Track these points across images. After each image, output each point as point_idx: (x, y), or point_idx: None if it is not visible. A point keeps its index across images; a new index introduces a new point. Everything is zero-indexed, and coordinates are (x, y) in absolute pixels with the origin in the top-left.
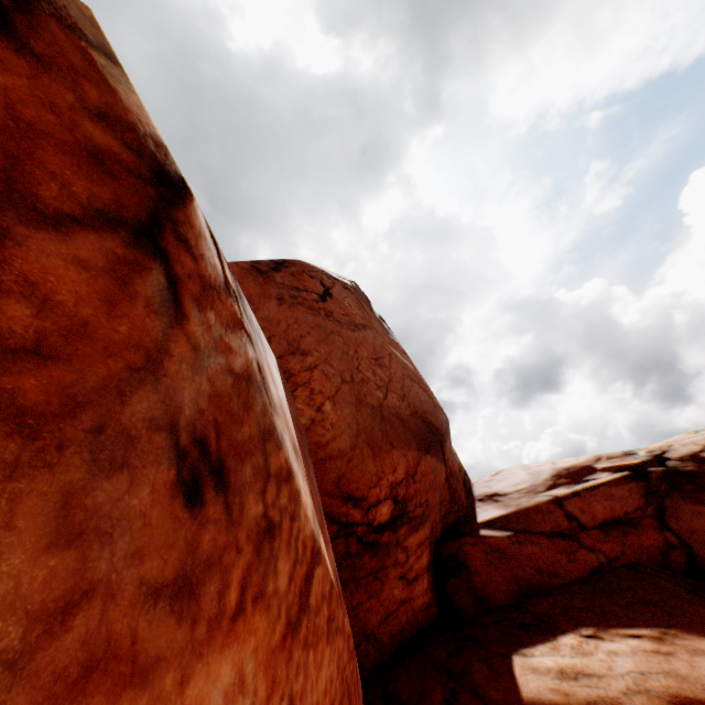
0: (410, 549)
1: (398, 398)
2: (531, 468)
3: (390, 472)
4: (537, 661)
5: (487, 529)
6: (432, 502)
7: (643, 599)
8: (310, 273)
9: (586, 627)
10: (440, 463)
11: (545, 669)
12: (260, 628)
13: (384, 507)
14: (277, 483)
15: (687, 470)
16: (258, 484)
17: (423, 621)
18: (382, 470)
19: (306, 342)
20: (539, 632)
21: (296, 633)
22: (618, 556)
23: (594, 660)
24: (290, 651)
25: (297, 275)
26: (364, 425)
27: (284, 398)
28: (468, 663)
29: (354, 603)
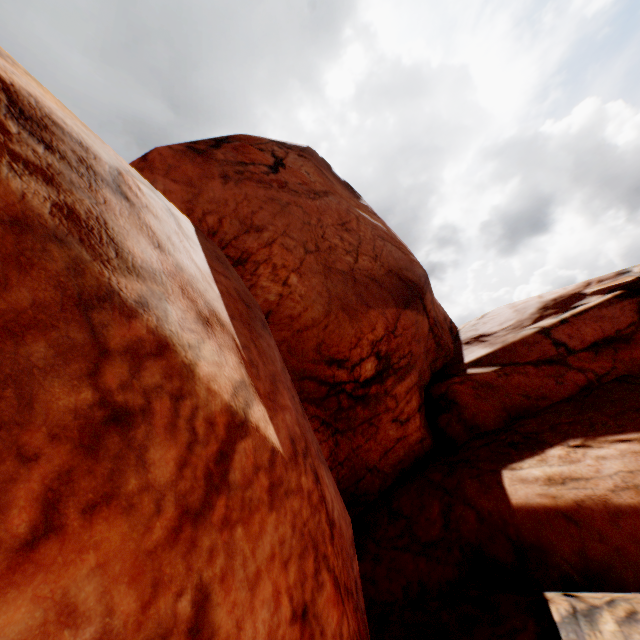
0: (399, 396)
1: (369, 260)
2: (517, 306)
3: (369, 331)
4: (525, 473)
5: (474, 368)
6: (417, 353)
7: (634, 407)
8: (258, 147)
9: (574, 439)
10: (421, 316)
11: (533, 478)
12: (111, 538)
13: (368, 364)
14: (130, 360)
15: None
16: (74, 366)
17: (419, 452)
18: (361, 332)
19: (259, 217)
20: (527, 449)
21: (204, 519)
22: (608, 373)
23: (581, 466)
24: (191, 541)
25: (241, 149)
26: (335, 292)
27: (203, 269)
28: (461, 481)
29: (353, 446)
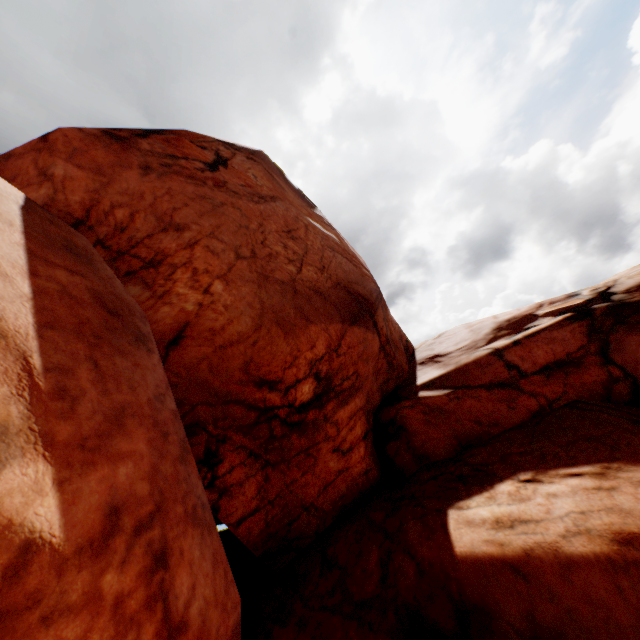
0: (341, 422)
1: (315, 271)
2: (473, 326)
3: (307, 349)
4: (472, 513)
5: (426, 390)
6: (364, 373)
7: (585, 436)
8: (201, 144)
9: (525, 472)
10: (371, 333)
11: (481, 520)
12: None
13: (305, 386)
14: None
15: (635, 301)
16: None
17: (364, 485)
18: (298, 349)
19: (182, 215)
20: (476, 483)
21: None
22: (559, 397)
23: (532, 505)
24: None
25: (174, 142)
26: (270, 304)
27: (1, 254)
28: (404, 523)
29: (287, 481)
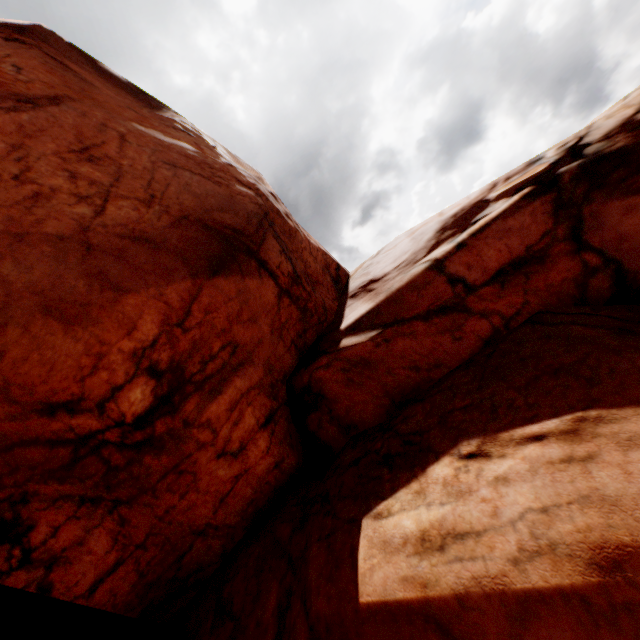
0: (216, 420)
1: (135, 205)
2: (415, 232)
3: (122, 337)
4: (392, 525)
5: (351, 336)
6: (252, 339)
7: (551, 368)
8: None
9: (469, 439)
10: (255, 279)
11: (401, 539)
12: None
13: (135, 391)
14: None
15: (617, 149)
16: None
17: (280, 480)
18: (101, 342)
19: None
20: (405, 467)
21: None
22: (519, 312)
23: (473, 503)
24: None
25: None
26: (27, 281)
27: None
28: (308, 546)
29: (160, 513)
